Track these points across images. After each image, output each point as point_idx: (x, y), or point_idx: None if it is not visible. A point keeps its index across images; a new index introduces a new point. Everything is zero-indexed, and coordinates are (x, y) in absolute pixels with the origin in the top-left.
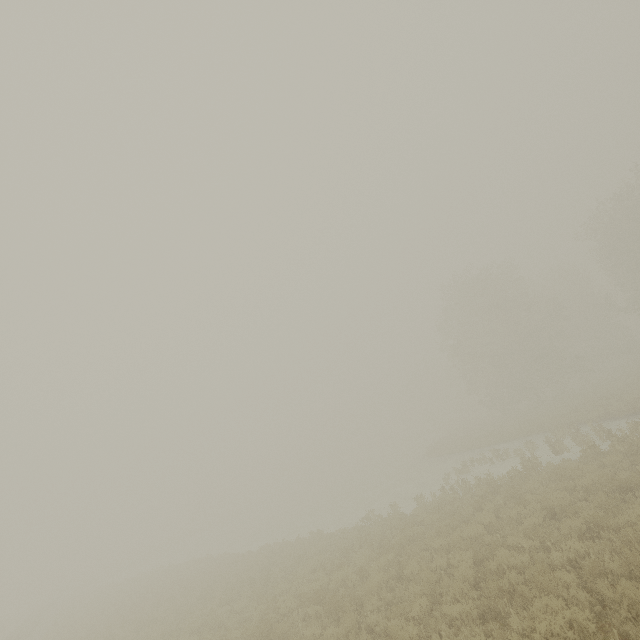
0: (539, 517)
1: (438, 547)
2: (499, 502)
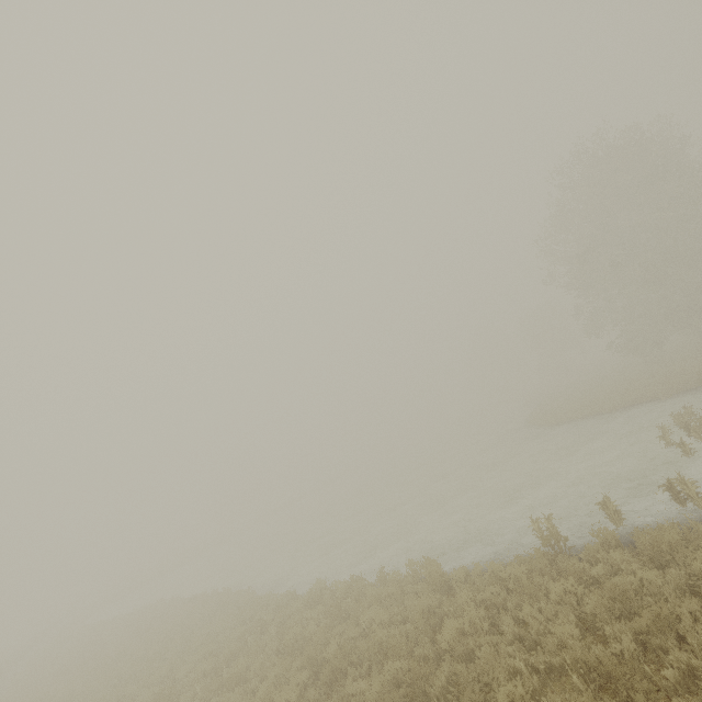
0: None
1: None
2: None
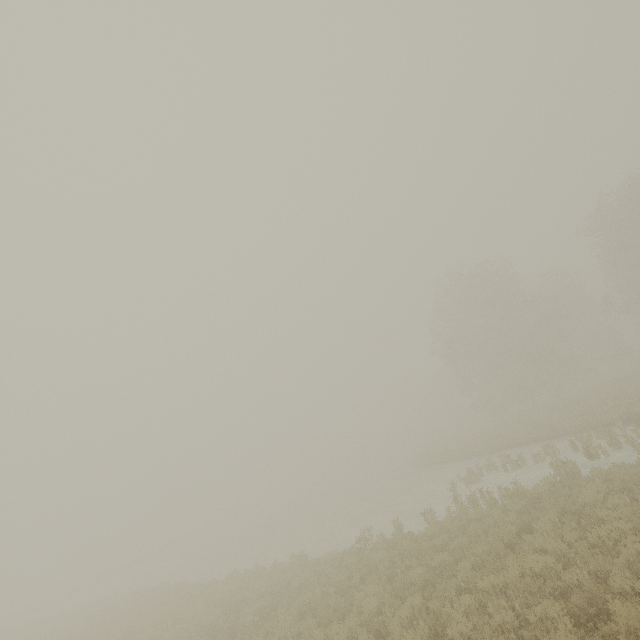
0: (634, 543)
1: (490, 589)
2: (552, 519)
